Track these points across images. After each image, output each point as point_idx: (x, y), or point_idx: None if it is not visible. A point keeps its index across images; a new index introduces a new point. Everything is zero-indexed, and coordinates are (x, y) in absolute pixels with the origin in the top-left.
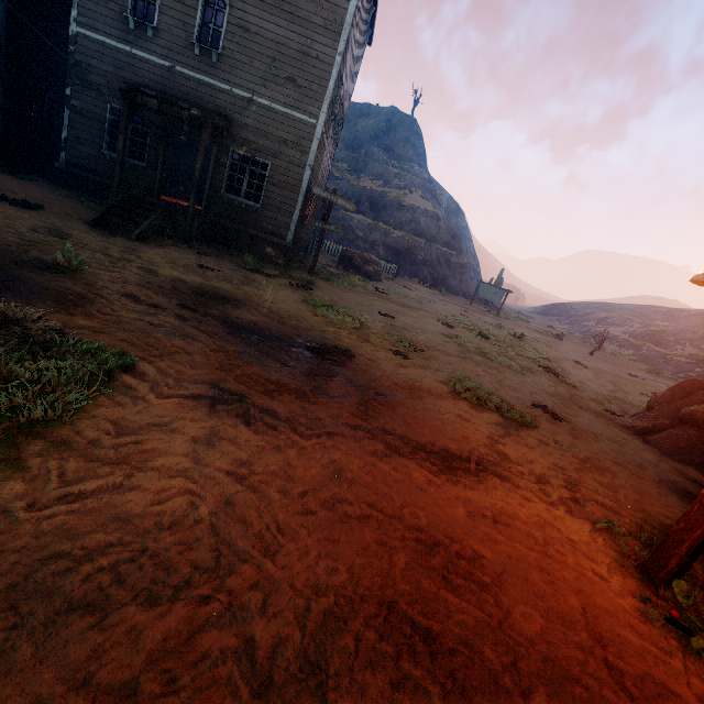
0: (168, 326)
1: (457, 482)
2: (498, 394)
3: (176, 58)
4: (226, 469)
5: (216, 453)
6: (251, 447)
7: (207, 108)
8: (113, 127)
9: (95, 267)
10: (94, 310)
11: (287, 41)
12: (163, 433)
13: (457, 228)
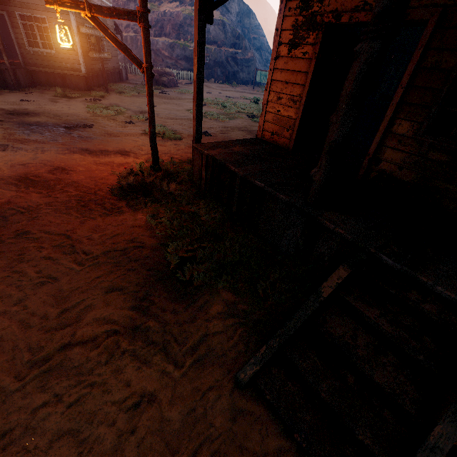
0: None
1: (96, 157)
2: (180, 131)
3: None
4: None
5: None
6: (0, 156)
7: None
8: None
9: None
10: None
11: None
12: None
13: (251, 28)
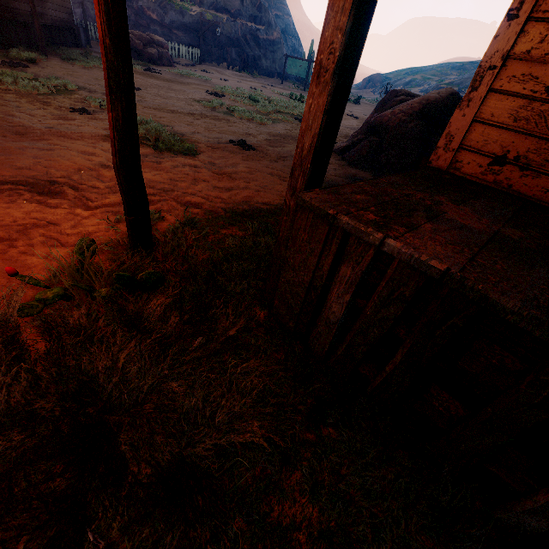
0: None
1: None
2: (192, 136)
3: None
4: None
5: None
6: None
7: None
8: None
9: None
10: None
11: None
12: None
13: (272, 1)
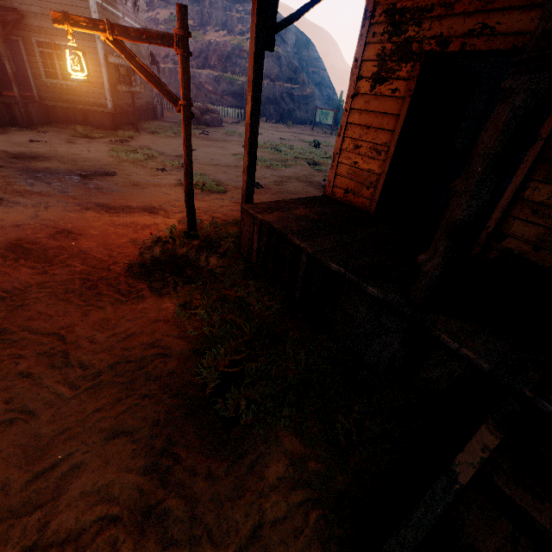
0: None
1: (115, 216)
2: (225, 181)
3: None
4: None
5: None
6: None
7: None
8: None
9: None
10: None
11: None
12: None
13: (309, 61)
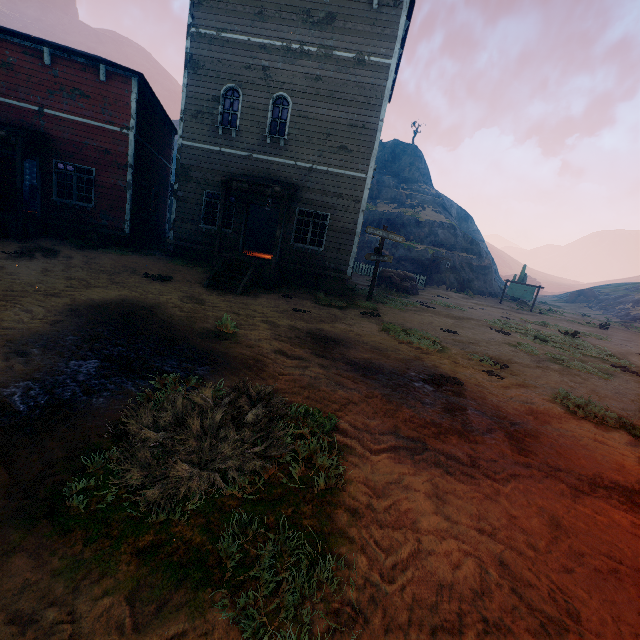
0: (322, 377)
1: None
2: (605, 407)
3: (253, 149)
4: (471, 525)
5: (453, 509)
6: (471, 498)
7: (278, 181)
8: (207, 206)
9: (240, 328)
10: (273, 372)
11: (338, 119)
12: (404, 492)
13: (468, 232)
